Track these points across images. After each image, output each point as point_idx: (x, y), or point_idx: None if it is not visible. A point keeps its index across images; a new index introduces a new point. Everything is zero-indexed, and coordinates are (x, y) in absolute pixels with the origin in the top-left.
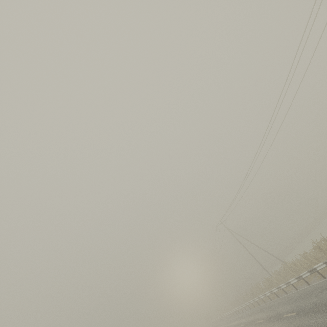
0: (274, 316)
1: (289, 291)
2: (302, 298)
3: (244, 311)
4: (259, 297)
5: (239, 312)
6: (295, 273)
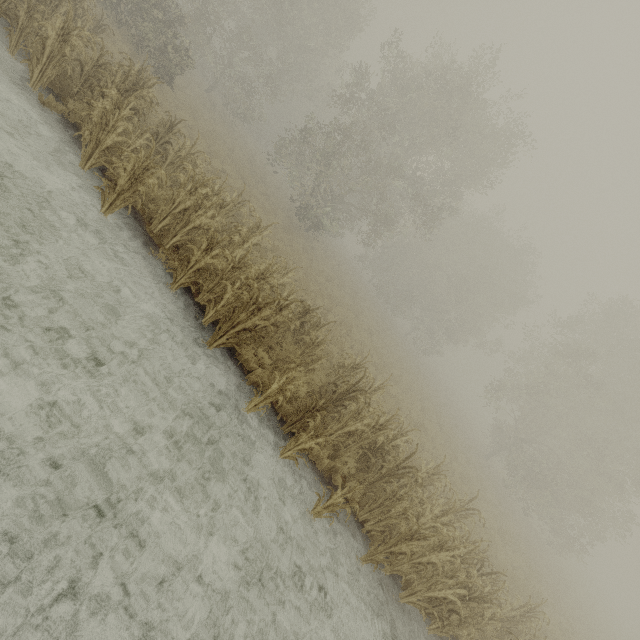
0: None
1: None
2: None
3: None
4: None
5: None
6: None
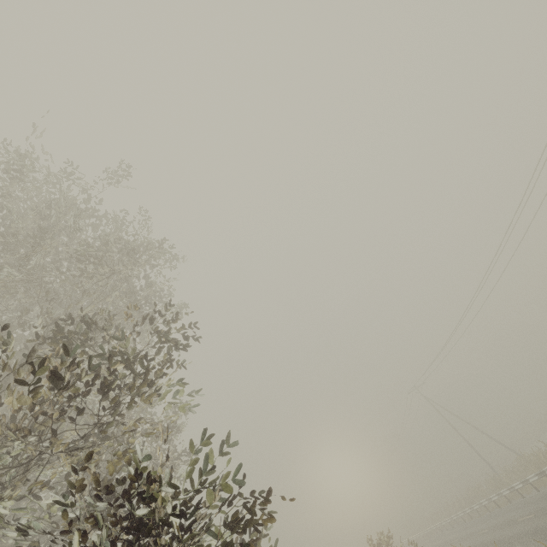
0: (504, 522)
1: (527, 495)
2: (544, 498)
3: (456, 527)
4: (481, 502)
5: (446, 528)
6: (536, 469)
